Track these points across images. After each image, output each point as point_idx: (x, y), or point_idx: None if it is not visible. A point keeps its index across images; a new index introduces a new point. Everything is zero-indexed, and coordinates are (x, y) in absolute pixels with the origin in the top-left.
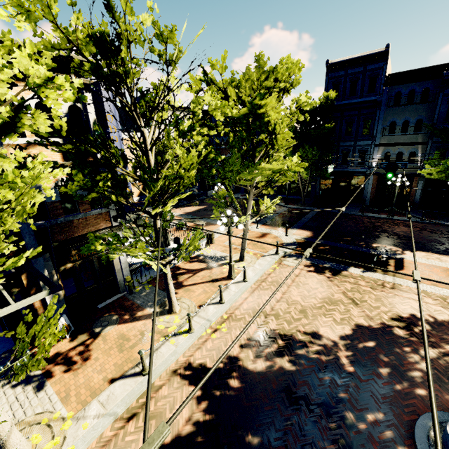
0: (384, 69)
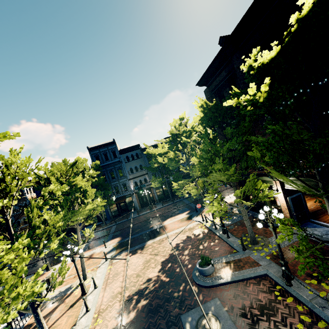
0: (116, 148)
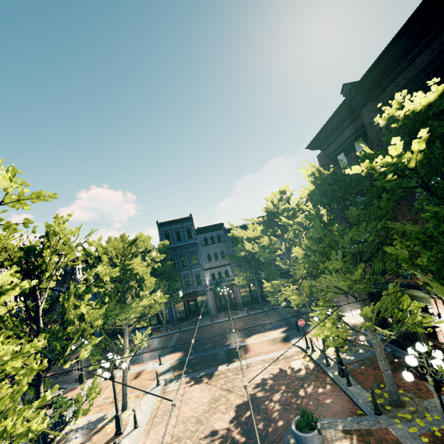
0: (193, 225)
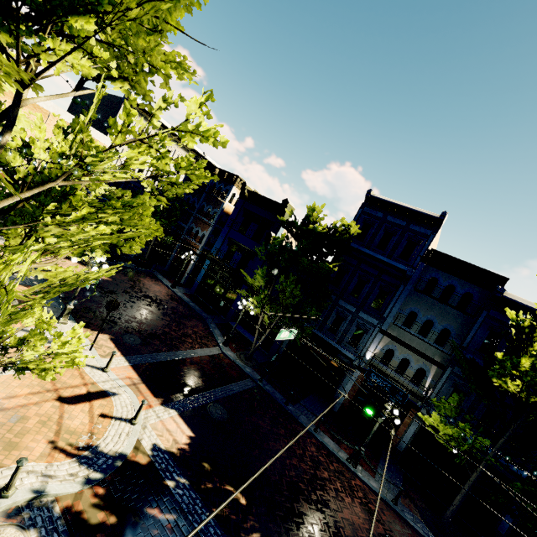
0: (429, 239)
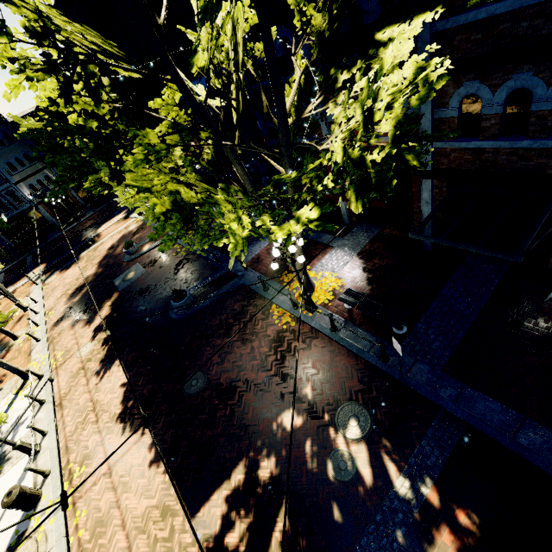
0: None
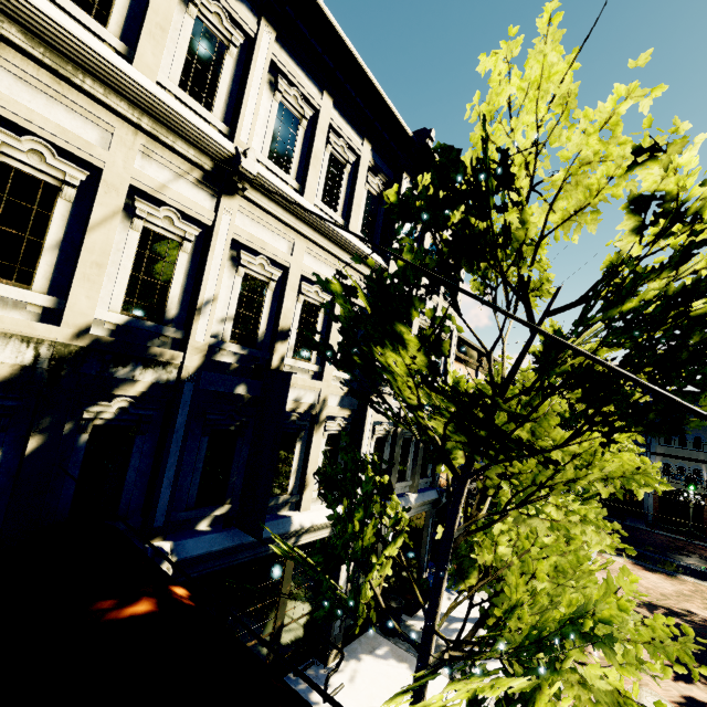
0: None
